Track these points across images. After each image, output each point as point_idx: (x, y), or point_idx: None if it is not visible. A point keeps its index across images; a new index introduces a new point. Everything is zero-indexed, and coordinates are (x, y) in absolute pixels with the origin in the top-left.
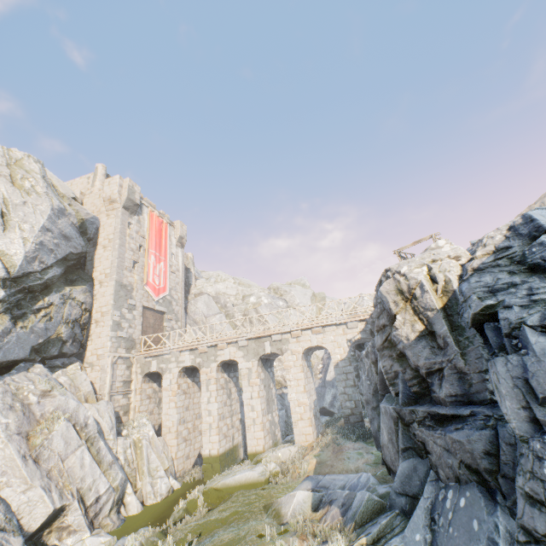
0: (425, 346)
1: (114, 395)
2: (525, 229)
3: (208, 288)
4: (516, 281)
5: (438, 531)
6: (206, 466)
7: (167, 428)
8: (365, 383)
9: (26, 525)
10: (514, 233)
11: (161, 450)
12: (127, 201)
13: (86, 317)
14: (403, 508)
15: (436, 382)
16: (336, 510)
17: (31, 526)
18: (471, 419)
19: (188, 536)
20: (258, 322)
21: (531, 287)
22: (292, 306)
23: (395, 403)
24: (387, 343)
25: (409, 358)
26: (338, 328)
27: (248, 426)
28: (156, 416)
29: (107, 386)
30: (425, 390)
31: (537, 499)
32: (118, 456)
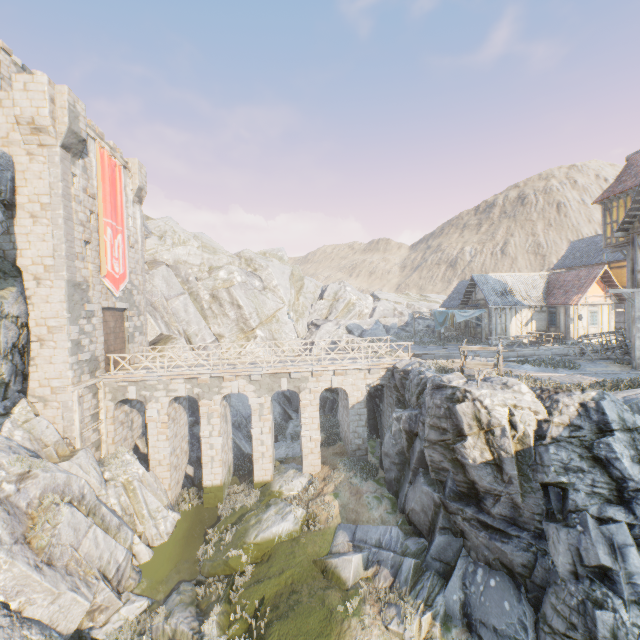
0: (489, 474)
1: (84, 434)
2: (595, 416)
3: (164, 254)
4: (584, 468)
5: (470, 595)
6: (207, 495)
7: (157, 461)
8: (389, 440)
9: (64, 630)
10: (585, 412)
11: (156, 487)
12: (68, 135)
13: (24, 336)
14: (437, 569)
15: (490, 500)
16: (386, 571)
17: (70, 628)
18: (516, 539)
19: (256, 602)
20: (231, 307)
21: (594, 479)
22: (268, 287)
23: (437, 489)
24: (443, 443)
25: (470, 473)
26: (360, 372)
27: (256, 459)
28: (130, 441)
29: (77, 427)
30: (472, 494)
31: (562, 614)
32: (113, 509)
